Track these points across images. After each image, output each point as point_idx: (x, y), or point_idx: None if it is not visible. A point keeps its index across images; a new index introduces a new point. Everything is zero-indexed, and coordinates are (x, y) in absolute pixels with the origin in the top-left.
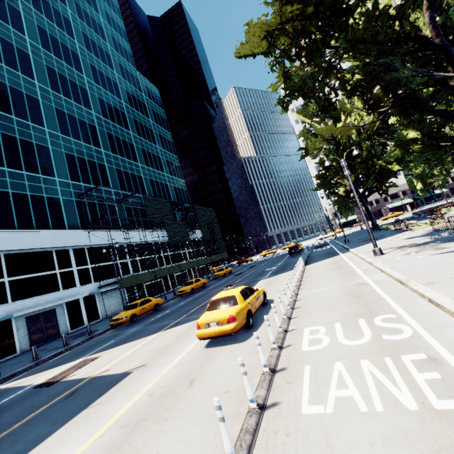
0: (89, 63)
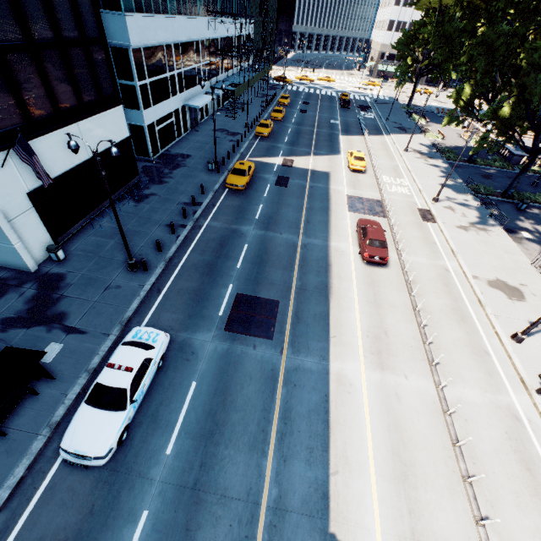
0: None
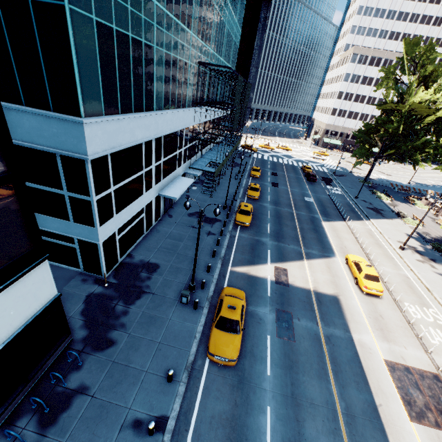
0: None
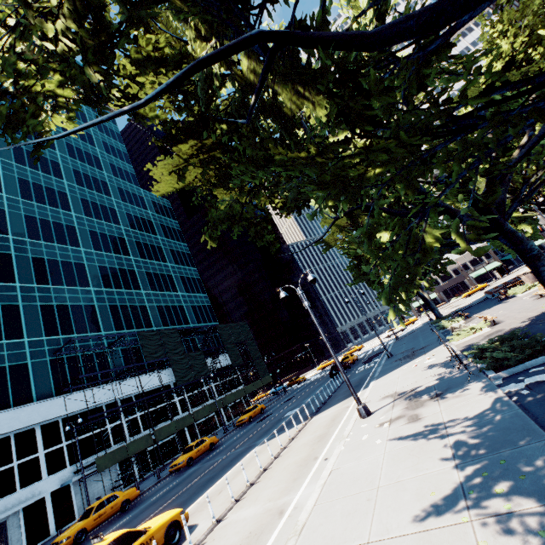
0: (80, 198)
